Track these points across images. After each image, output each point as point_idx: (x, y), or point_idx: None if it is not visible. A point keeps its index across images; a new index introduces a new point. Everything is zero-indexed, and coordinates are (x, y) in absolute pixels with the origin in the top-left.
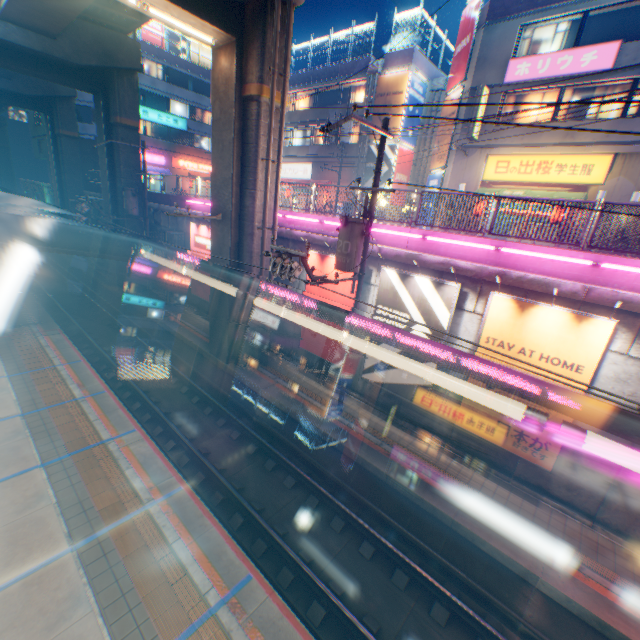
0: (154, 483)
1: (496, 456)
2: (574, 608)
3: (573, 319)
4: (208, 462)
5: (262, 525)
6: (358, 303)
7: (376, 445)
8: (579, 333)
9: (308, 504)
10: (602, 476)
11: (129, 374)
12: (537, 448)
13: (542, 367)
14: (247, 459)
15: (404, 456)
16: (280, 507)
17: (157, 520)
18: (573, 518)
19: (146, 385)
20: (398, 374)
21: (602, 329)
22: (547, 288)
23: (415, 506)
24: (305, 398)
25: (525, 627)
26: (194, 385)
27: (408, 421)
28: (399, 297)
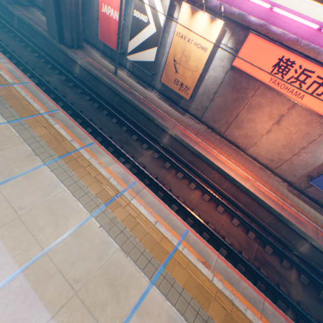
0: (15, 79)
1: (175, 99)
2: (177, 138)
3: (210, 22)
4: (47, 84)
5: (71, 107)
6: (122, 5)
7: (128, 89)
8: (210, 30)
9: (94, 106)
10: (206, 104)
11: (1, 41)
12: (186, 91)
13: (194, 50)
14: (69, 88)
15: (138, 94)
16: (81, 105)
17: (17, 90)
18: (194, 121)
19: (12, 49)
20: (142, 56)
21: (218, 28)
22: (207, 4)
23: (137, 110)
24: (100, 67)
25: (162, 145)
26: (41, 54)
27: (146, 84)
28: (144, 5)
